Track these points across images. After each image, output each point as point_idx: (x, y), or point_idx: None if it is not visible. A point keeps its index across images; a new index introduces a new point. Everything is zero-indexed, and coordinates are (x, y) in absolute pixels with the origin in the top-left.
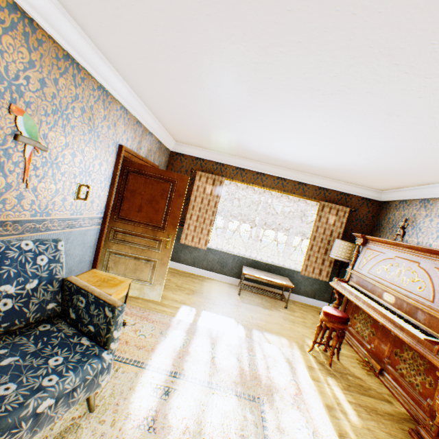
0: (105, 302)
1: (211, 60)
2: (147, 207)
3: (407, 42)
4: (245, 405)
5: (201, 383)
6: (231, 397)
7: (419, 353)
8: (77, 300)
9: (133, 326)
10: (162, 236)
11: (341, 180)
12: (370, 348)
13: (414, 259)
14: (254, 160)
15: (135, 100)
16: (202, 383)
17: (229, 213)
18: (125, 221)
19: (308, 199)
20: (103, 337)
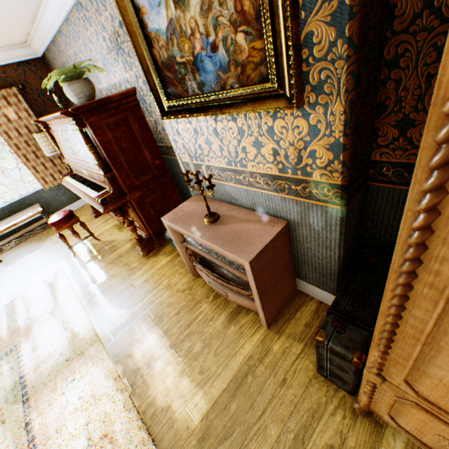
0: None
1: None
2: None
3: None
4: (3, 364)
5: None
6: None
7: None
8: None
9: None
10: None
11: None
12: None
13: (66, 129)
14: None
15: None
16: None
17: None
18: None
19: None
20: None
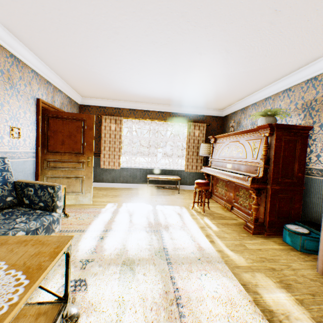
0: (47, 185)
1: (87, 28)
2: (68, 141)
3: (187, 8)
4: (151, 234)
5: (124, 231)
6: (143, 233)
7: (245, 189)
8: (28, 191)
9: (74, 217)
10: (83, 159)
11: (197, 107)
12: (226, 198)
13: (237, 140)
14: (140, 102)
15: (42, 65)
16: (124, 231)
17: (131, 141)
18: (54, 153)
19: (180, 122)
20: (51, 207)
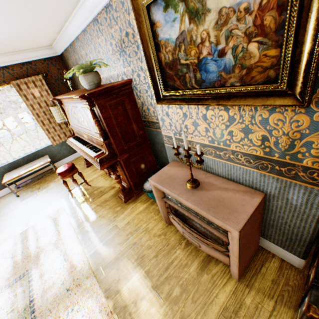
0: None
1: None
2: None
3: None
4: (17, 286)
5: None
6: (6, 292)
7: None
8: None
9: None
10: None
11: (9, 52)
12: None
13: (76, 105)
14: None
15: None
16: None
17: None
18: None
19: None
20: None
